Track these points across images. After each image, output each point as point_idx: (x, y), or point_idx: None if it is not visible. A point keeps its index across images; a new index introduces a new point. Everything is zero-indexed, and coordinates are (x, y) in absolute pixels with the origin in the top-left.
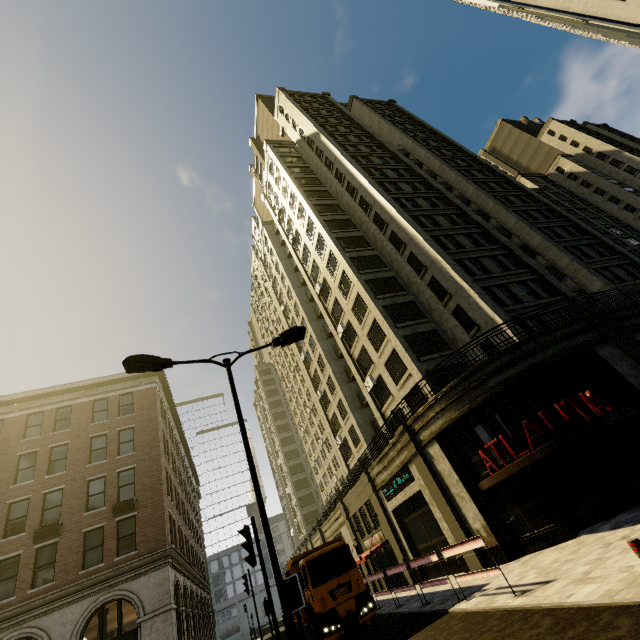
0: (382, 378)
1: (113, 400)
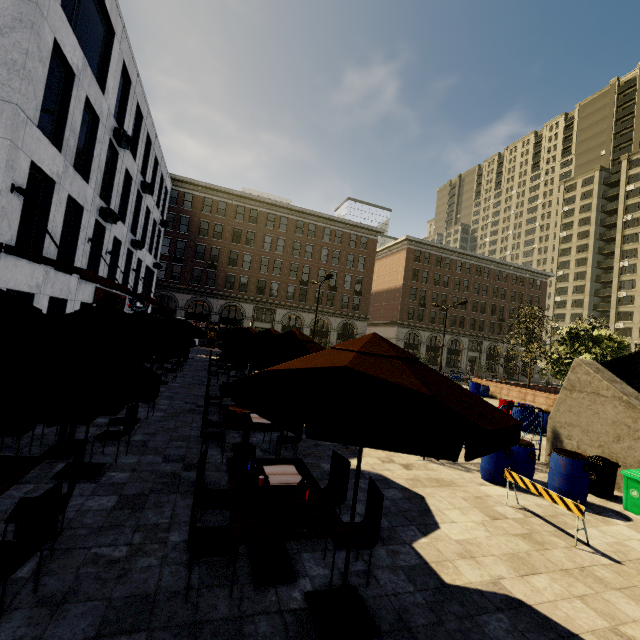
0: (630, 329)
1: (535, 281)
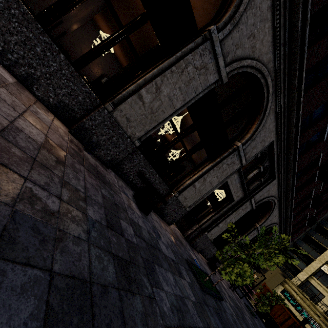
0: None
1: None
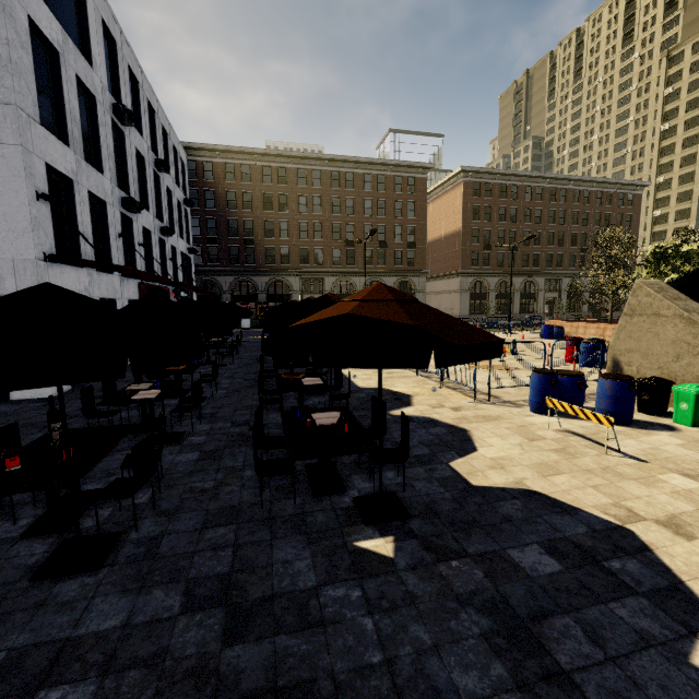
0: None
1: (626, 196)
